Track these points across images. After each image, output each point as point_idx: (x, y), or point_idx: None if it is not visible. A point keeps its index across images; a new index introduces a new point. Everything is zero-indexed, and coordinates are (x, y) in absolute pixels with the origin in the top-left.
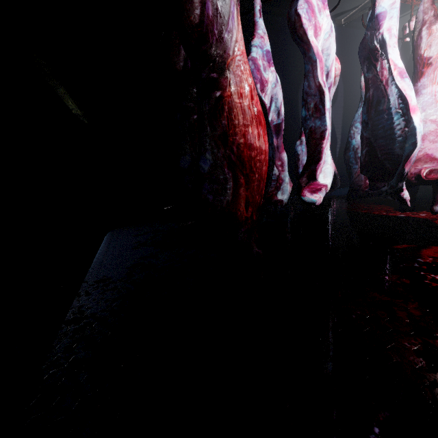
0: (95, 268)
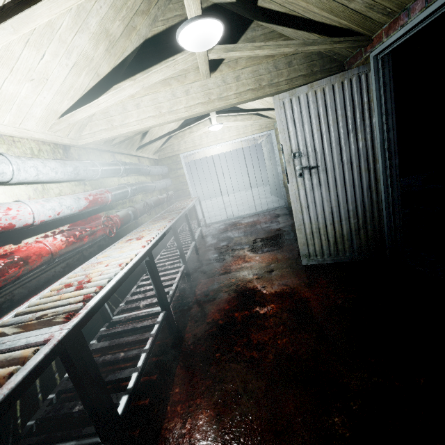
0: None
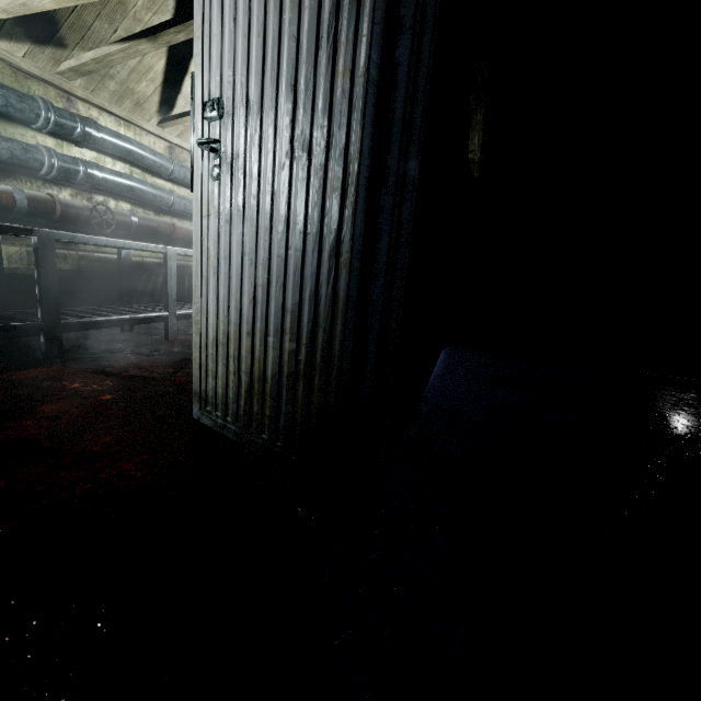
0: (434, 389)
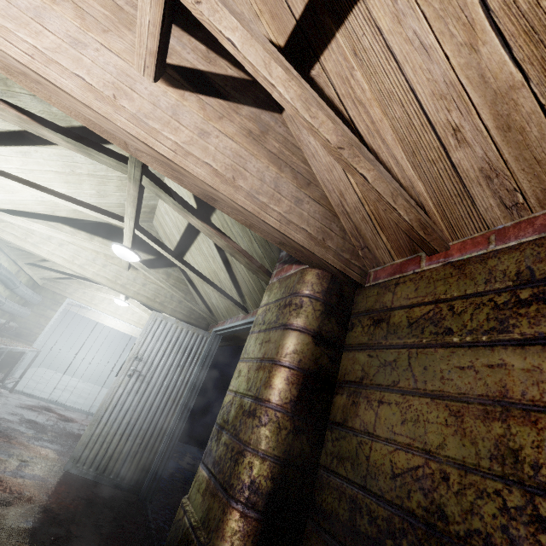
0: None
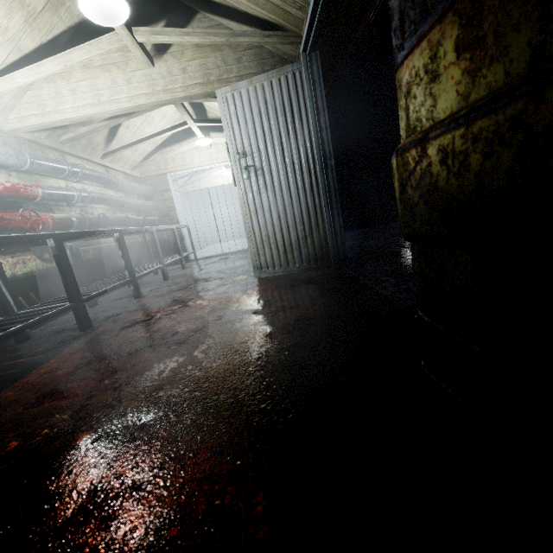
0: None
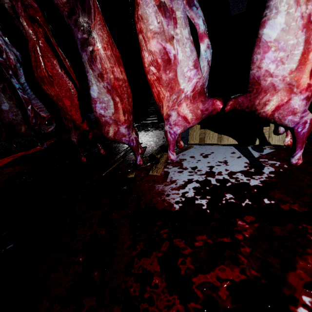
0: None
